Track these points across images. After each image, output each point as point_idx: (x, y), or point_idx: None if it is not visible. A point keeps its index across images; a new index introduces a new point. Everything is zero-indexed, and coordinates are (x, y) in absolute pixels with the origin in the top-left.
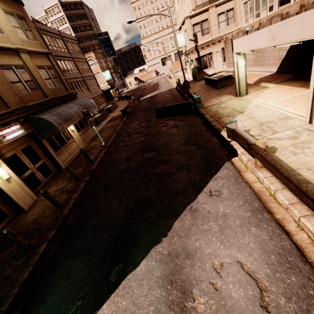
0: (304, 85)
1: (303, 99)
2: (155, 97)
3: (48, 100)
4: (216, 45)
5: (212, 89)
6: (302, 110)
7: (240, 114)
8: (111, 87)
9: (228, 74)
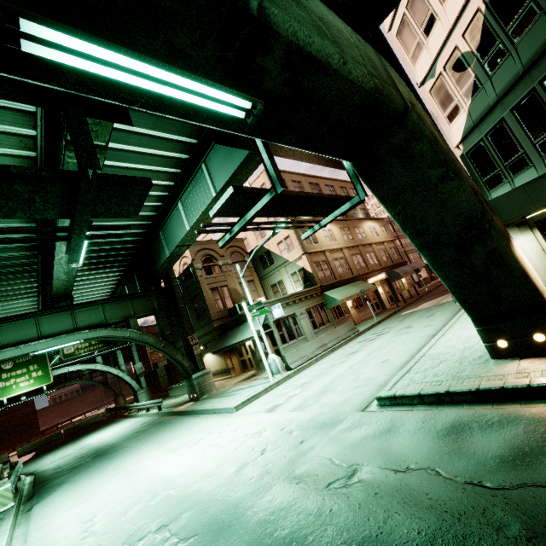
0: None
1: None
2: None
3: (394, 264)
4: None
5: None
6: None
7: None
8: None
9: None
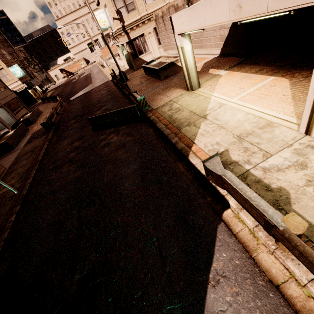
0: (260, 70)
1: (272, 91)
2: (89, 95)
3: None
4: (146, 24)
5: (155, 81)
6: (281, 110)
7: (203, 119)
8: (27, 86)
9: (169, 60)
